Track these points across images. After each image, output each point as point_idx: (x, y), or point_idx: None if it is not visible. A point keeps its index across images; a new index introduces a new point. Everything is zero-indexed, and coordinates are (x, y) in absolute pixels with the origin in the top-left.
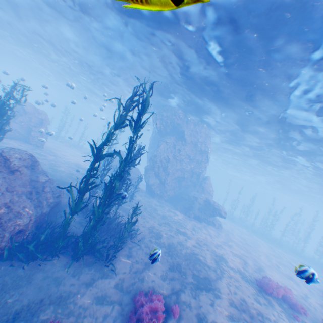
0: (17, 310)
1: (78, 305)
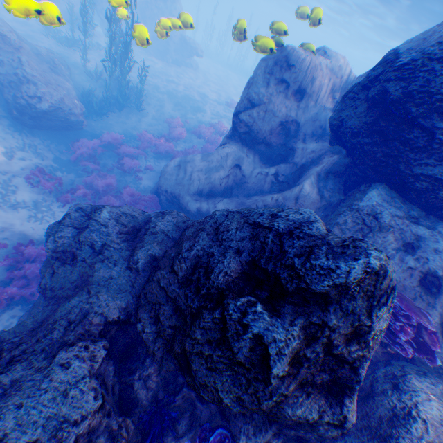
0: (123, 134)
1: (144, 129)
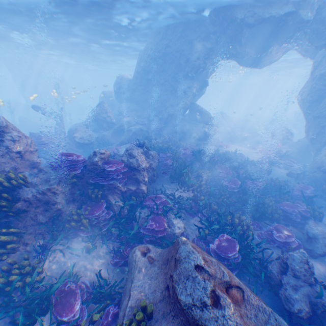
0: None
1: None
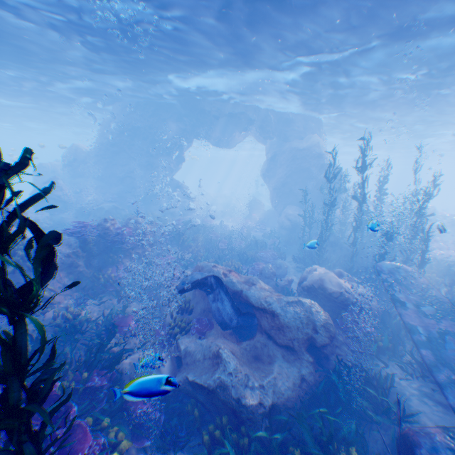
0: None
1: None
